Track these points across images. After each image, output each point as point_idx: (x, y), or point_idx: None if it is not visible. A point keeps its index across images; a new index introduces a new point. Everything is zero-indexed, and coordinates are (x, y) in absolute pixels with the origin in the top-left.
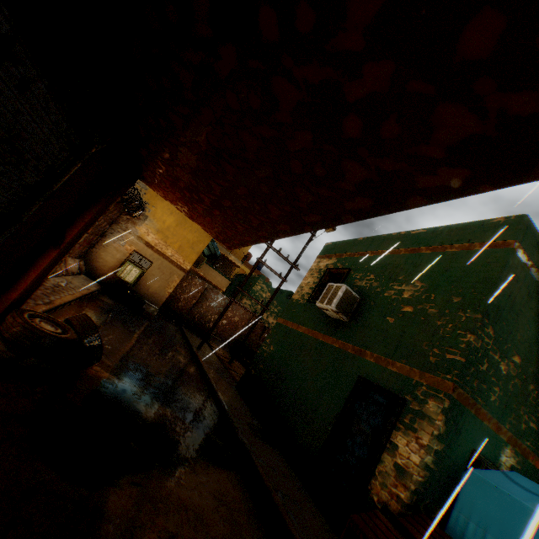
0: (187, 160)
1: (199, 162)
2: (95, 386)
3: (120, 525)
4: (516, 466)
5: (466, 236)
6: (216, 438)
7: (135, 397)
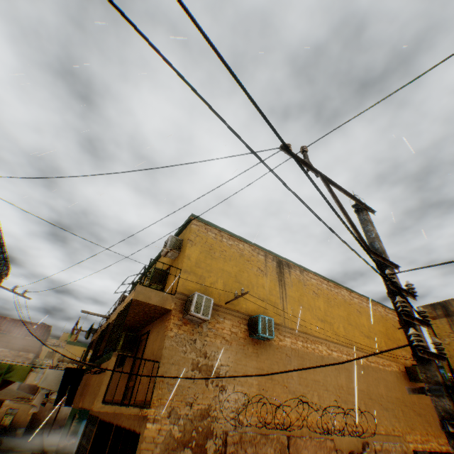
0: None
1: None
2: (3, 448)
3: (10, 452)
4: None
5: None
6: (37, 448)
7: (13, 447)
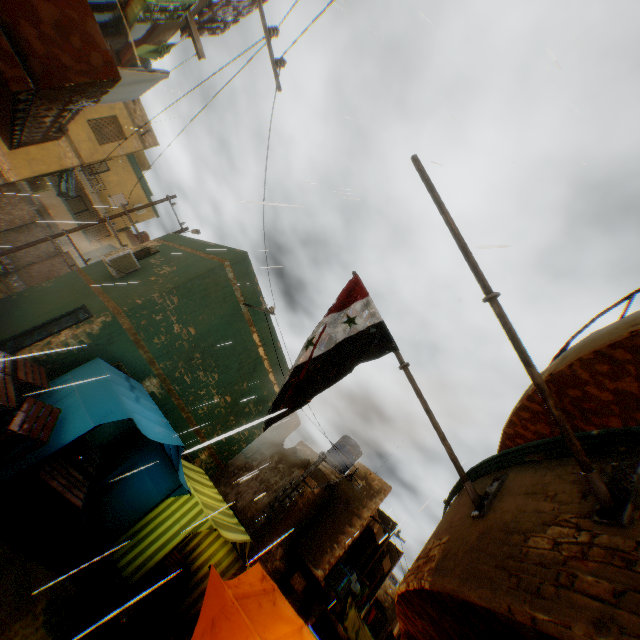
0: None
1: None
2: None
3: None
4: (160, 396)
5: (220, 253)
6: None
7: None
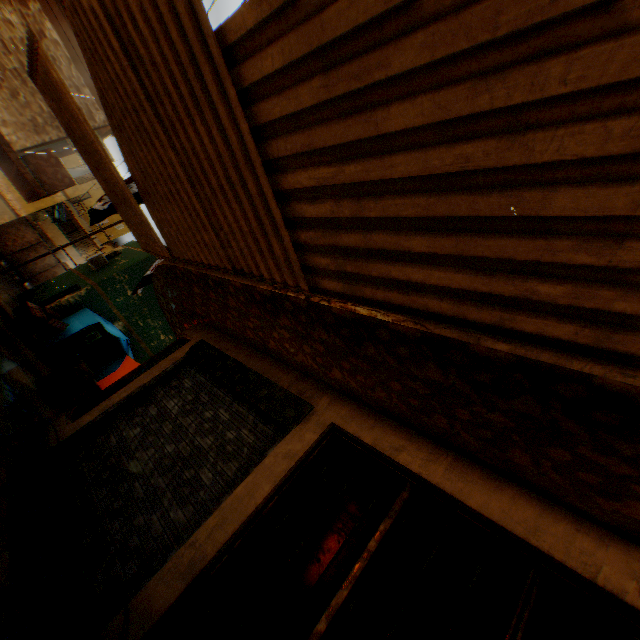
0: (5, 166)
1: (8, 169)
2: None
3: None
4: (125, 333)
5: None
6: None
7: None
